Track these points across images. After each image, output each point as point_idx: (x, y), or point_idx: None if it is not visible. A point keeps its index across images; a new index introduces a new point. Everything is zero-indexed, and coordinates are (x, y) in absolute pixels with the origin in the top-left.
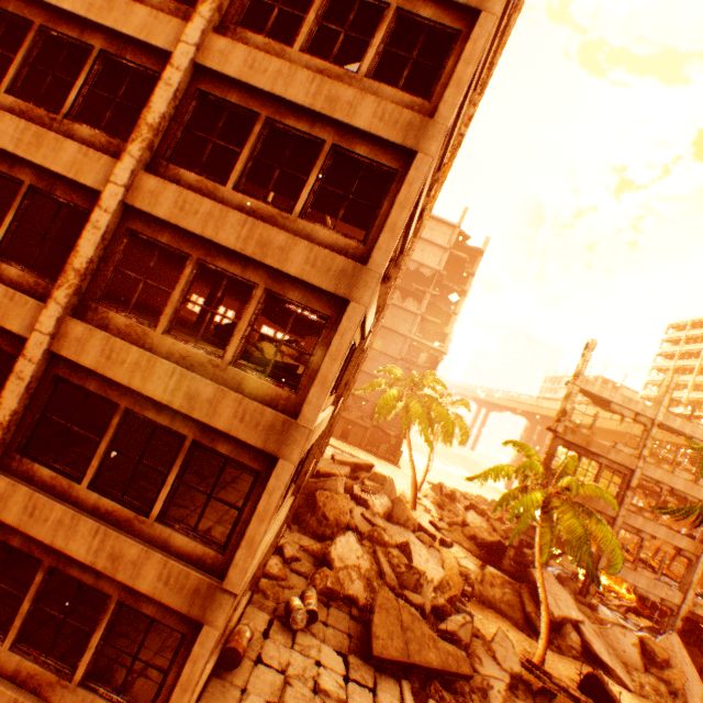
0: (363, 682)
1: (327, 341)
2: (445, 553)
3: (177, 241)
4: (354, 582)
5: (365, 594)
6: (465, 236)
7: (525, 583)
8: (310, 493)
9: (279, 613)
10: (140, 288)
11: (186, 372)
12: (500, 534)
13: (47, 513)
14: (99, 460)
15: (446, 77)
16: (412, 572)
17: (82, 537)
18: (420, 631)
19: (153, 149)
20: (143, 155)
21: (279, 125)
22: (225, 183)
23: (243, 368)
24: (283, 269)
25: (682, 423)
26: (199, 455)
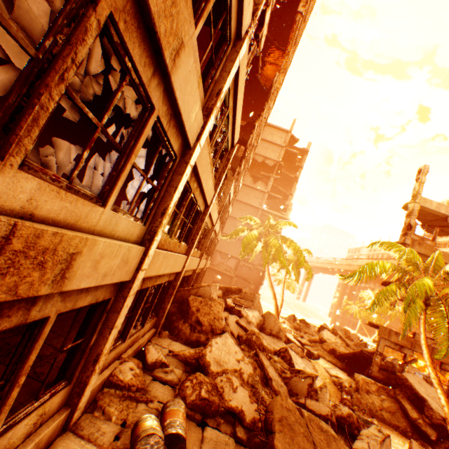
0: None
1: None
2: (314, 364)
3: None
4: (236, 391)
5: (251, 406)
6: (295, 139)
7: (399, 389)
8: (183, 301)
9: (122, 445)
10: None
11: None
12: (353, 348)
13: None
14: None
15: None
16: (302, 377)
17: None
18: None
19: None
20: None
21: None
22: None
23: None
24: None
25: None
26: None
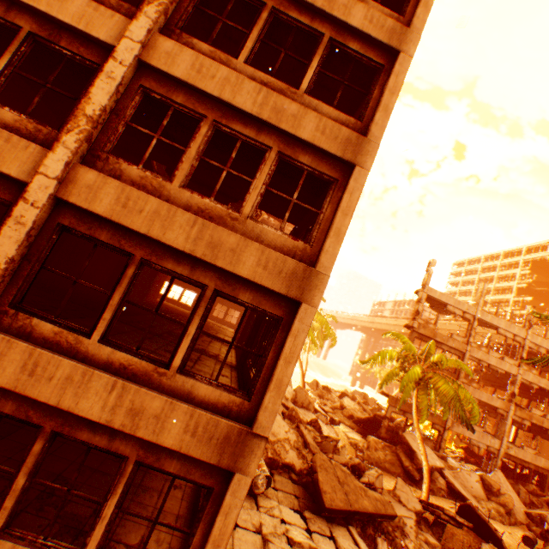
0: (322, 532)
1: (335, 200)
2: (336, 429)
3: (192, 102)
4: (288, 452)
5: (299, 461)
6: None
7: (399, 445)
8: None
9: None
10: (152, 144)
11: (207, 223)
12: (369, 413)
13: (51, 371)
14: (111, 313)
15: (414, 1)
16: (329, 440)
17: (95, 394)
18: (352, 484)
19: (166, 16)
20: (159, 17)
21: (282, 16)
22: (236, 58)
23: (259, 223)
24: (297, 134)
25: (492, 317)
26: (160, 339)
